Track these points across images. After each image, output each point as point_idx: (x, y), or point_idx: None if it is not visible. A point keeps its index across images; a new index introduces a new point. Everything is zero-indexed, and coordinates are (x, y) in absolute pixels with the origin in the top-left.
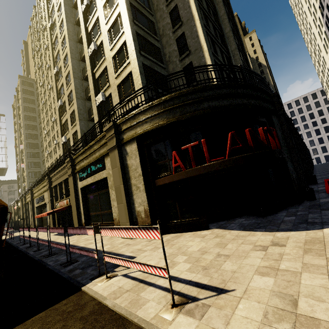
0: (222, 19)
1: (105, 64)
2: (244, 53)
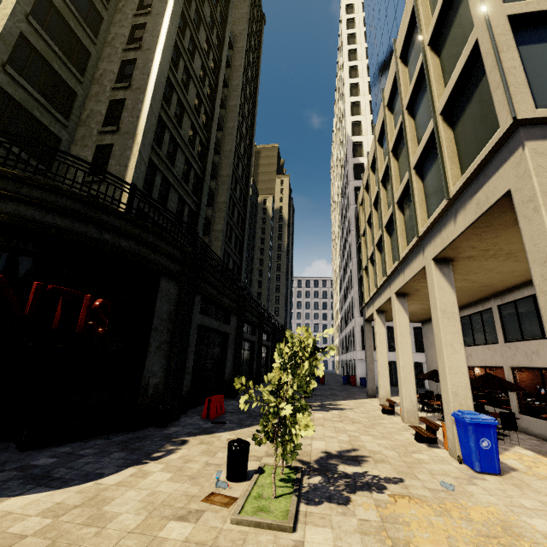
0: (229, 132)
1: None
2: (248, 190)
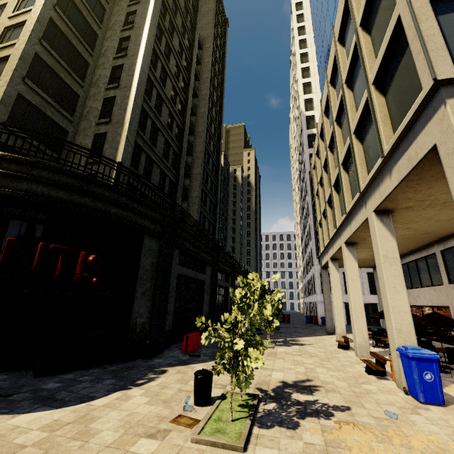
0: (201, 116)
1: None
2: (219, 162)
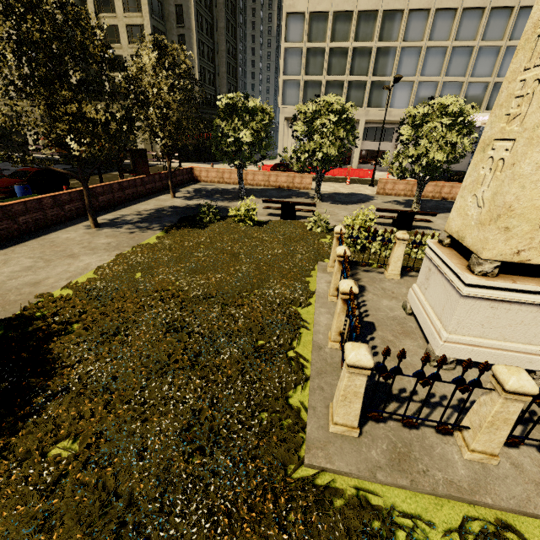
0: None
1: (116, 21)
2: (236, 19)
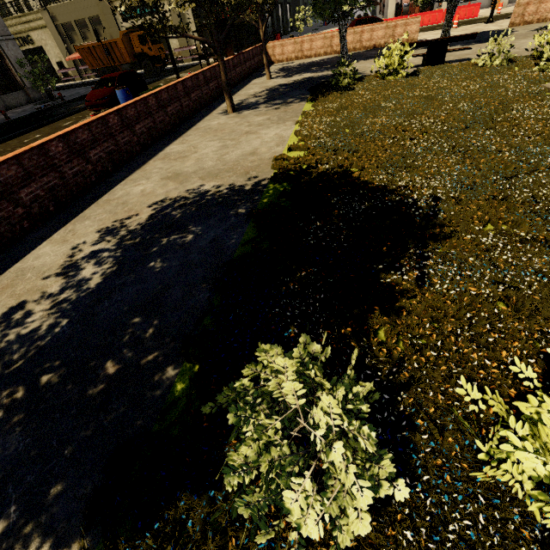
0: None
1: None
2: None
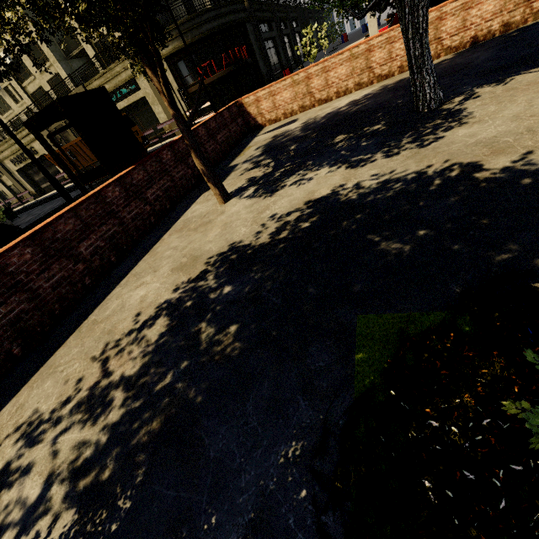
0: None
1: None
2: None
